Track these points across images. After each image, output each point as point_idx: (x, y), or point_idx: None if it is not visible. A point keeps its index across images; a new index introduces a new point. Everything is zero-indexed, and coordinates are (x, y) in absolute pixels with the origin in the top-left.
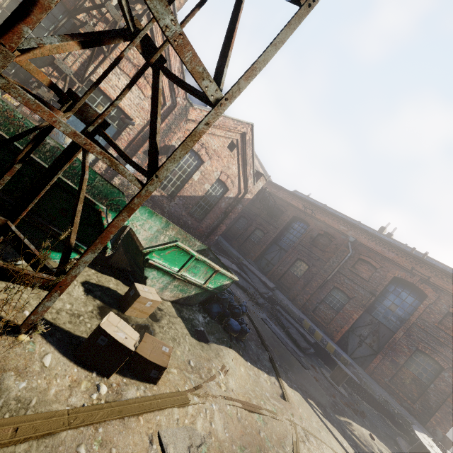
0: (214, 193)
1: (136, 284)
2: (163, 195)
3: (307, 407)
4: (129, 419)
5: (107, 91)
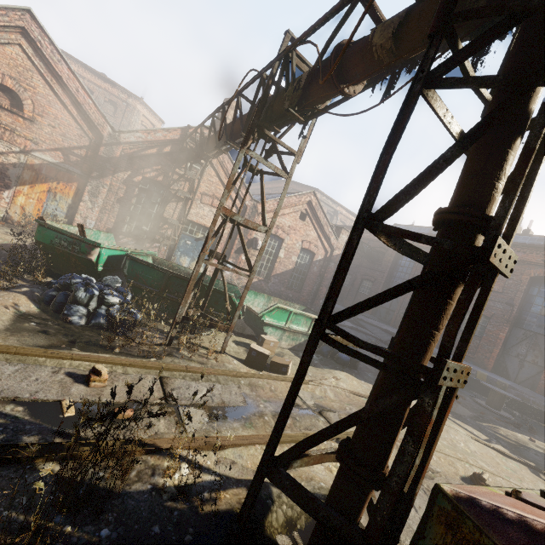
0: (303, 262)
1: (261, 335)
2: (260, 279)
3: None
4: (277, 381)
5: (199, 221)
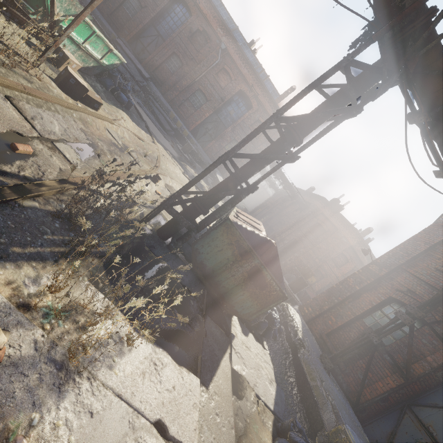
0: None
1: (61, 48)
2: None
3: (165, 152)
4: (96, 118)
5: None
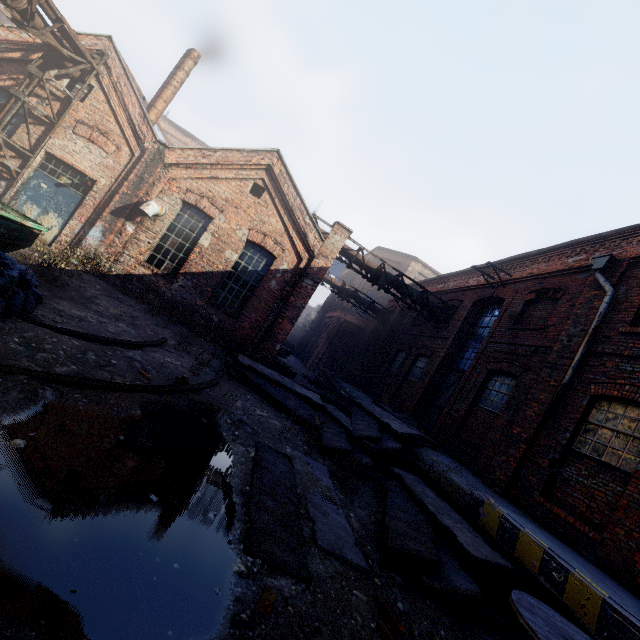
0: (251, 267)
1: None
2: (157, 272)
3: None
4: None
5: (65, 158)
